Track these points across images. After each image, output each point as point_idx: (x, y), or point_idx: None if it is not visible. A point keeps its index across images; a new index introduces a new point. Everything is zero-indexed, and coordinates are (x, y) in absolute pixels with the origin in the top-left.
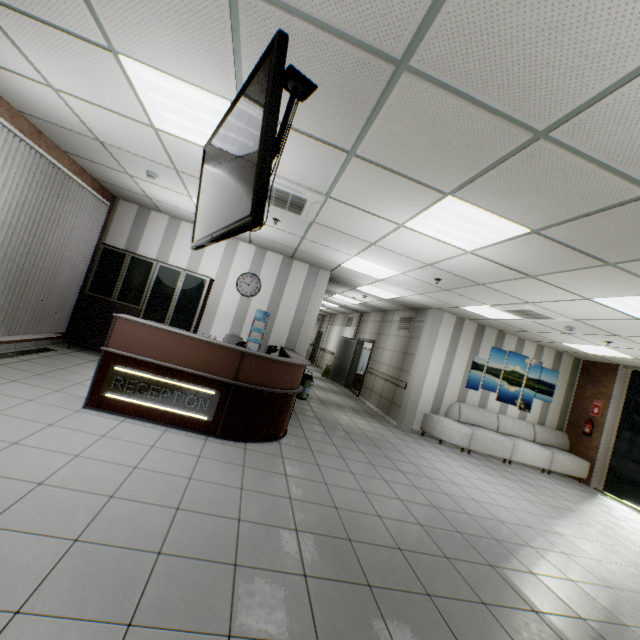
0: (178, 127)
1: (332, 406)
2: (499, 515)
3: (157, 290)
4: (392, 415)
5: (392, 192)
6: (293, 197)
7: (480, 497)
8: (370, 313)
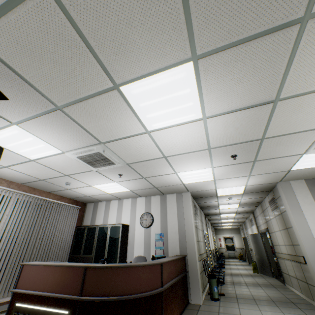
0: (32, 153)
1: (246, 301)
2: None
3: (99, 241)
4: None
5: (105, 114)
6: (95, 155)
7: None
8: (255, 209)
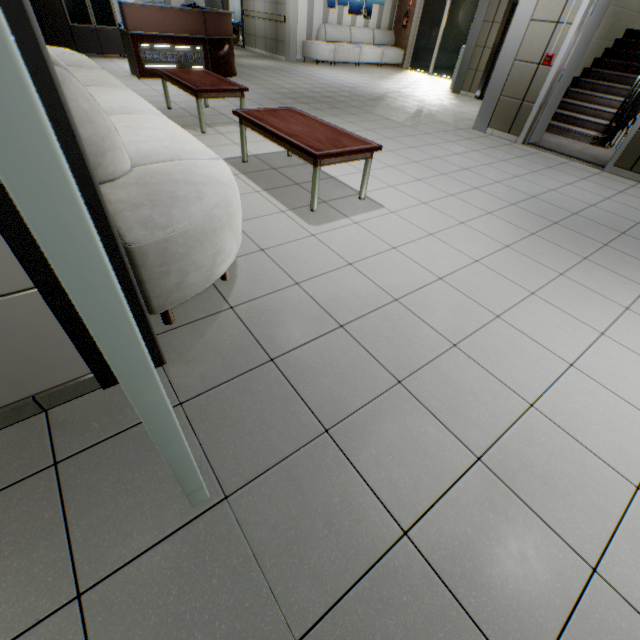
0: None
1: (237, 58)
2: (351, 83)
3: None
4: (280, 53)
5: None
6: None
7: (342, 80)
8: None
